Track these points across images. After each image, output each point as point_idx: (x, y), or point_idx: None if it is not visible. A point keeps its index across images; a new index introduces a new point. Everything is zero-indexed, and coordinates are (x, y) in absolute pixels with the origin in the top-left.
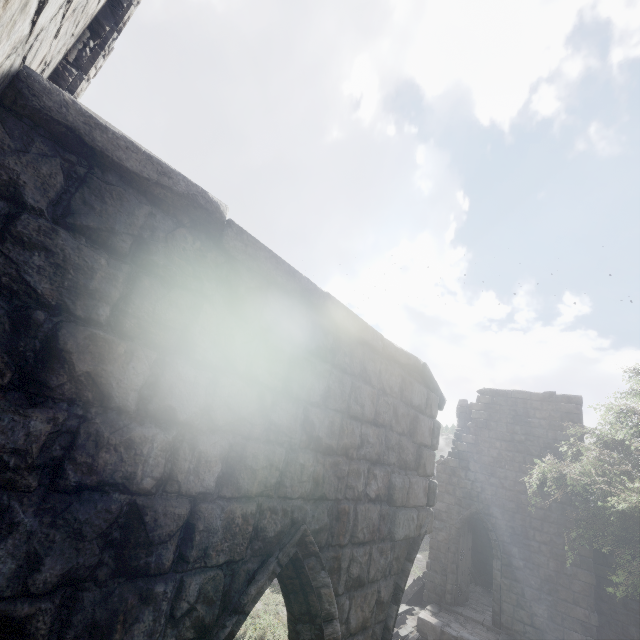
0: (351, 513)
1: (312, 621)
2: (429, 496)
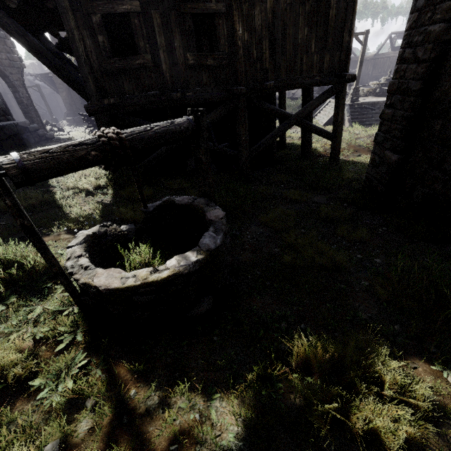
0: (2, 61)
1: (6, 77)
2: (20, 60)
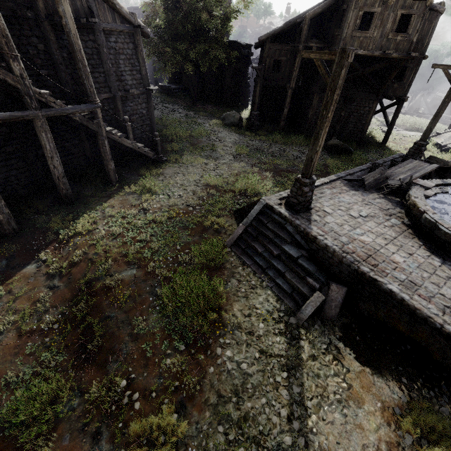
0: None
1: None
2: None
